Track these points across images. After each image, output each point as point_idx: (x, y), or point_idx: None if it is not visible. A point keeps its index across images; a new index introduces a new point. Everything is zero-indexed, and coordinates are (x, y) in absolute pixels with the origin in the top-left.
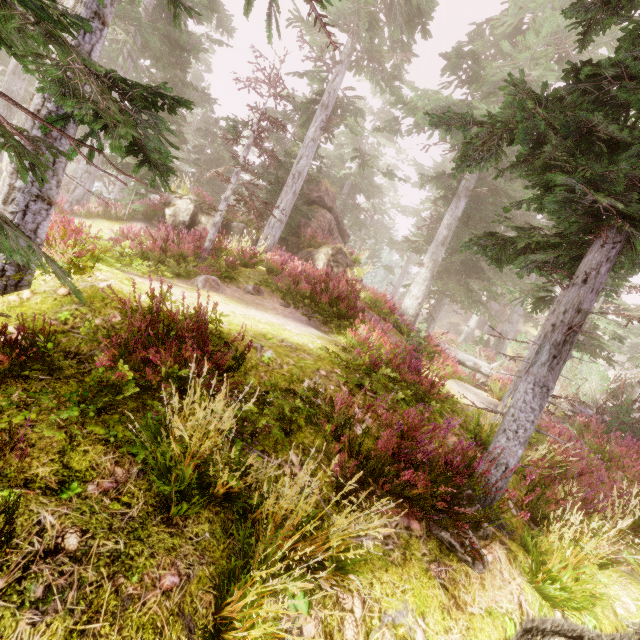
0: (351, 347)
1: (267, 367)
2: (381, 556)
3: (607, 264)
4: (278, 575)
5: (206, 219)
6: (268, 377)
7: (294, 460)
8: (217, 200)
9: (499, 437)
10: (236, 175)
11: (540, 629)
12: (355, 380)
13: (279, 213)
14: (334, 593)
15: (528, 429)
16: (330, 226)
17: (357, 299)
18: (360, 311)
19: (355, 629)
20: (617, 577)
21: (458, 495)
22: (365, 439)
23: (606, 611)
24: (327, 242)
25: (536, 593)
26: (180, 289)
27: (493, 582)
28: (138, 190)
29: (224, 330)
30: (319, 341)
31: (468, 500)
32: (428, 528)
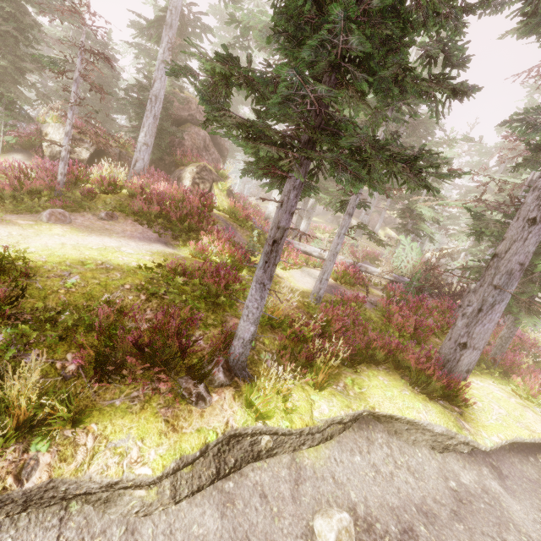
0: (165, 261)
1: (69, 290)
2: (124, 409)
3: (294, 191)
4: (26, 433)
5: (80, 146)
6: (67, 298)
7: (69, 357)
8: (108, 120)
9: (241, 320)
10: (71, 110)
11: (243, 433)
12: (151, 290)
13: (143, 137)
14: (73, 437)
15: (255, 313)
16: (205, 143)
17: (205, 214)
18: (210, 223)
19: (85, 454)
20: (328, 395)
21: (200, 363)
22: (147, 333)
23: (304, 416)
24: (198, 159)
25: (246, 414)
26: (12, 228)
27: (212, 412)
28: (6, 121)
29: (37, 263)
30: (148, 257)
31: (216, 364)
32: (174, 387)
